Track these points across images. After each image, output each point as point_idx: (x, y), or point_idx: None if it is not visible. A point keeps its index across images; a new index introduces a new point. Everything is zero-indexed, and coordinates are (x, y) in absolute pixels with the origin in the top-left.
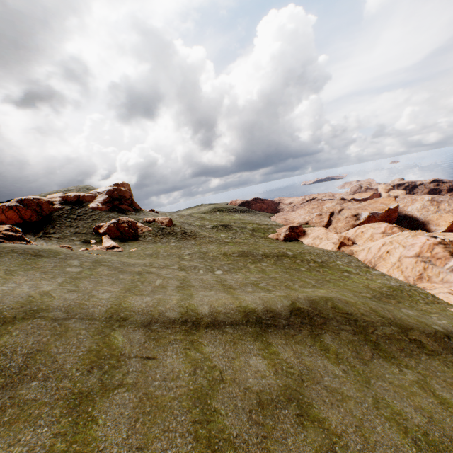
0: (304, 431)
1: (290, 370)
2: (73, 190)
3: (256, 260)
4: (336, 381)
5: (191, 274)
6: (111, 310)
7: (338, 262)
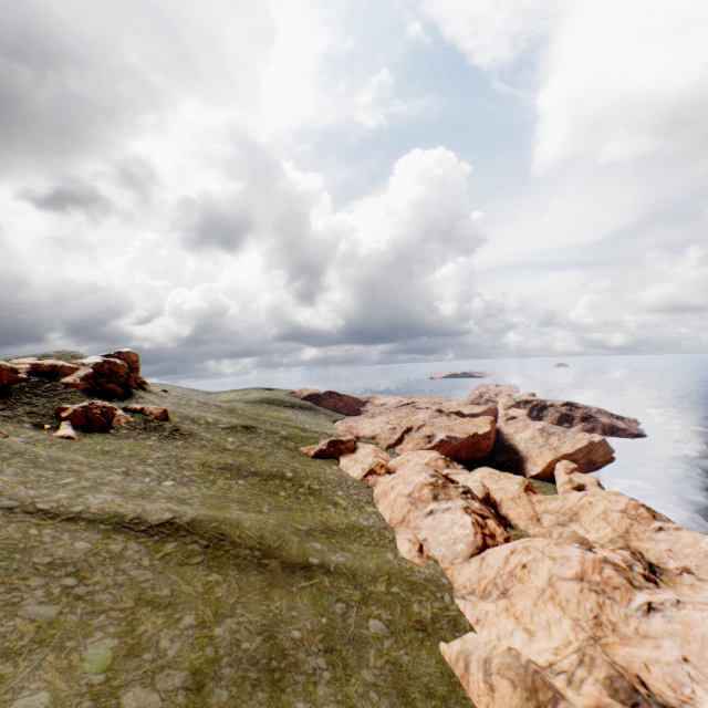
0: (66, 577)
1: (104, 554)
2: (54, 355)
3: (238, 476)
4: (134, 566)
5: (128, 480)
6: None
7: (340, 492)
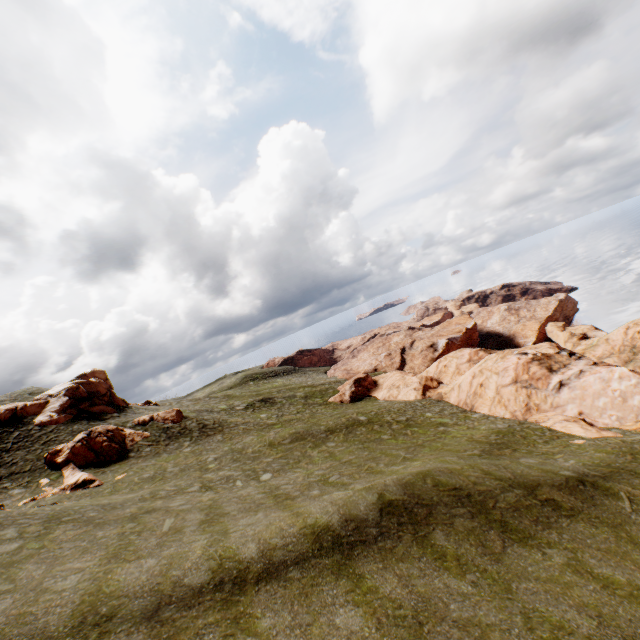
0: None
1: (399, 612)
2: (5, 400)
3: (318, 440)
4: (467, 606)
5: (223, 492)
6: (82, 607)
7: (428, 414)
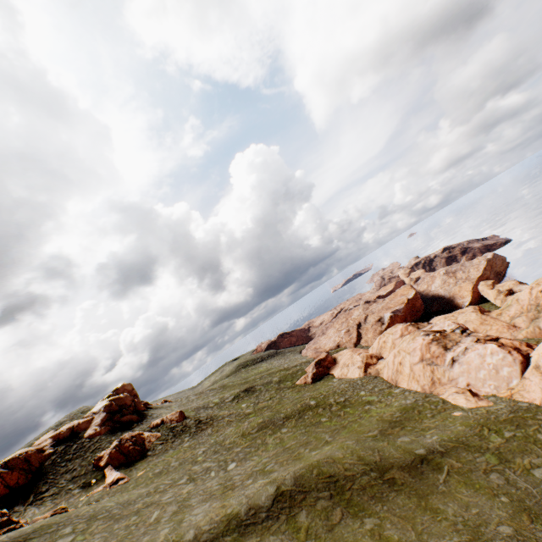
0: None
1: None
2: (66, 420)
3: (276, 427)
4: None
5: (199, 484)
6: None
7: (362, 392)
